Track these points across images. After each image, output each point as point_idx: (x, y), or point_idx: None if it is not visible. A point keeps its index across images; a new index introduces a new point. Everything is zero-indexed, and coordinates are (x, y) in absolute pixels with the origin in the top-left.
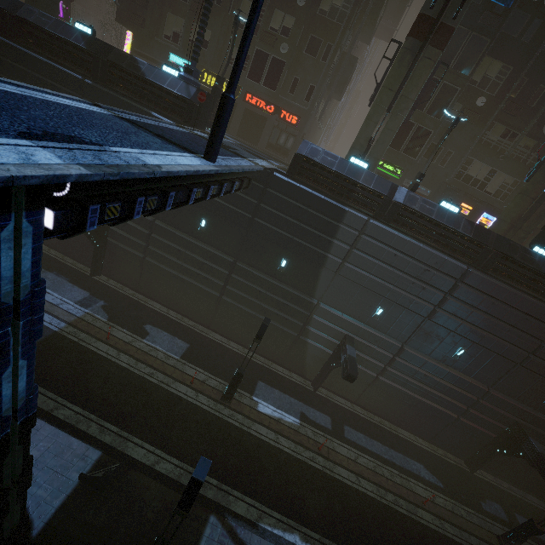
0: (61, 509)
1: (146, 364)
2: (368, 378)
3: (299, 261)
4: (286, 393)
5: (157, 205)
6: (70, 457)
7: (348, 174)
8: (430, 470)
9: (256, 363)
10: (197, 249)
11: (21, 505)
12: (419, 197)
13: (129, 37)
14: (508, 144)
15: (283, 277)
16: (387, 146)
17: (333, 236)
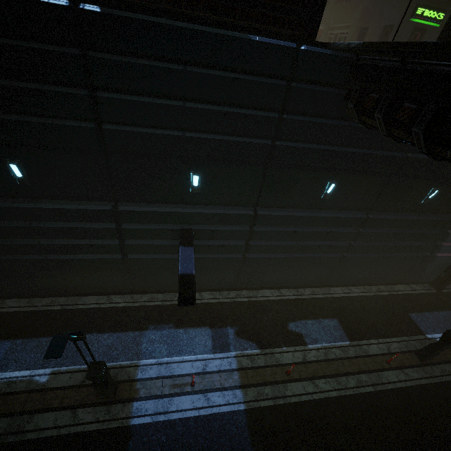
0: None
1: (343, 375)
2: None
3: None
4: (433, 311)
5: None
6: None
7: None
8: None
9: (386, 295)
10: (320, 221)
11: None
12: None
13: None
14: None
15: (424, 208)
16: None
17: None
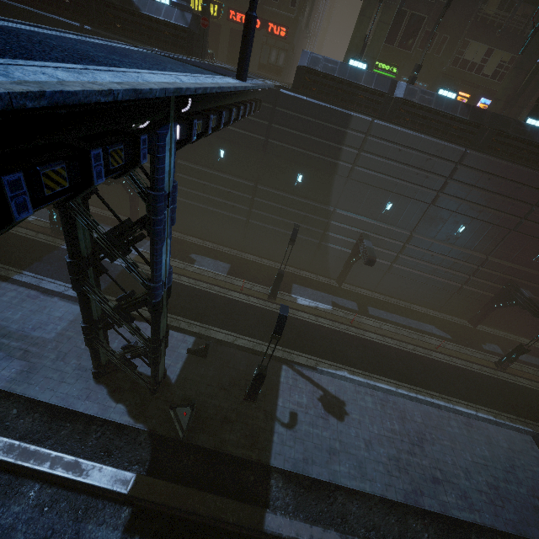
0: (183, 369)
1: (203, 282)
2: (383, 268)
3: (313, 173)
4: (317, 290)
5: (215, 124)
6: (175, 342)
7: (350, 78)
8: (440, 329)
9: (287, 272)
10: (220, 180)
11: (164, 360)
12: (418, 89)
13: None
14: (506, 16)
15: (300, 191)
16: (382, 42)
17: (342, 143)
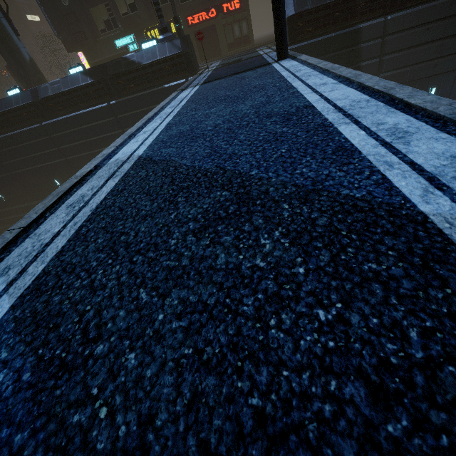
0: None
1: None
2: None
3: None
4: None
5: None
6: None
7: None
8: None
9: None
10: None
11: None
12: None
13: (82, 57)
14: None
15: None
16: None
17: (358, 61)
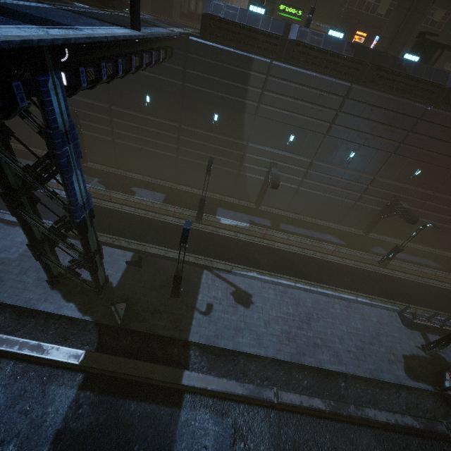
0: (123, 276)
1: (141, 209)
2: (292, 191)
3: (226, 112)
4: (238, 212)
5: (113, 71)
6: (117, 257)
7: (249, 23)
8: (338, 238)
9: (214, 198)
10: (149, 122)
11: (103, 269)
12: (309, 31)
13: None
14: None
15: (217, 129)
16: None
17: (247, 84)
